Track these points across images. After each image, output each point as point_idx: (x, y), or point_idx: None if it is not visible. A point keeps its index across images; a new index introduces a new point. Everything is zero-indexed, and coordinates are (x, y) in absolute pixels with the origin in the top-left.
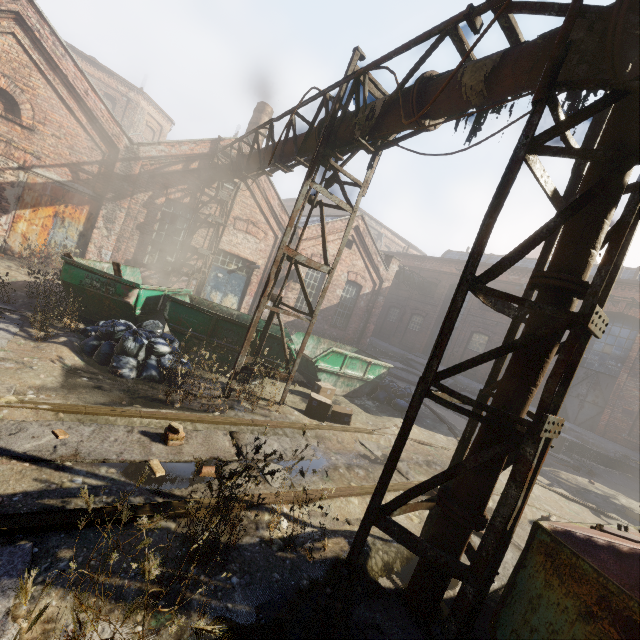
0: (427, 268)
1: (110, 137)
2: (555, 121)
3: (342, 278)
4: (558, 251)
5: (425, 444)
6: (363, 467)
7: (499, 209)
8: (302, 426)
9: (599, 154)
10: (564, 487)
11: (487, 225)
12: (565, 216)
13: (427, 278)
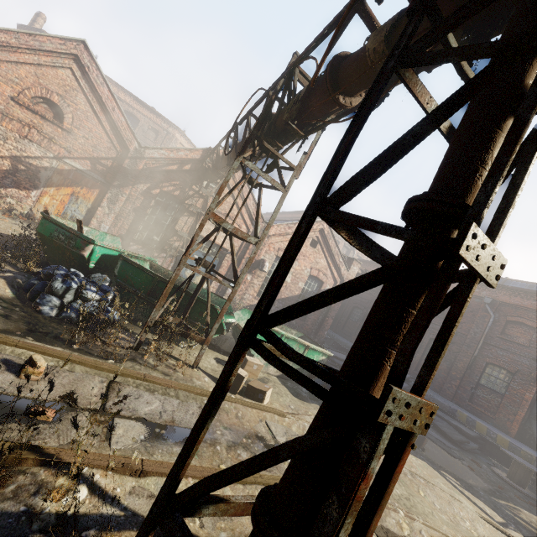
0: None
1: (125, 141)
2: (444, 46)
3: (305, 272)
4: (437, 173)
5: None
6: (251, 450)
7: (360, 122)
8: (202, 392)
9: (483, 47)
10: (523, 531)
11: (345, 141)
12: (435, 117)
13: None
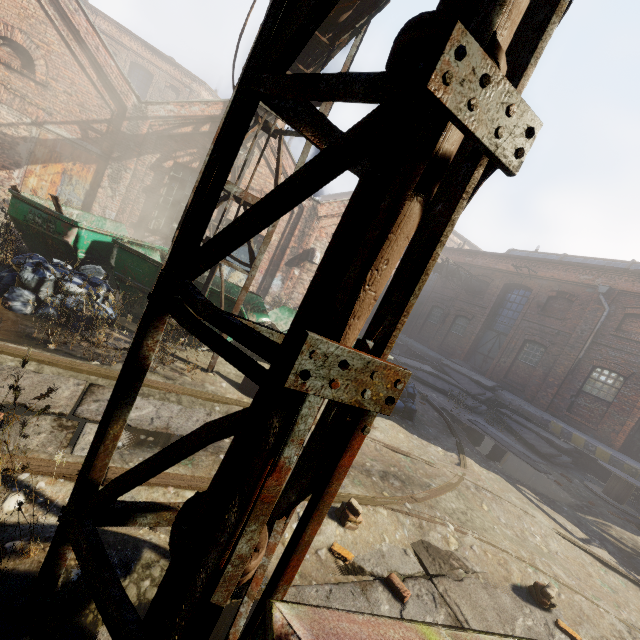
0: (479, 265)
1: (119, 95)
2: None
3: None
4: None
5: (399, 452)
6: None
7: None
8: (213, 398)
9: None
10: (609, 548)
11: None
12: None
13: (478, 276)
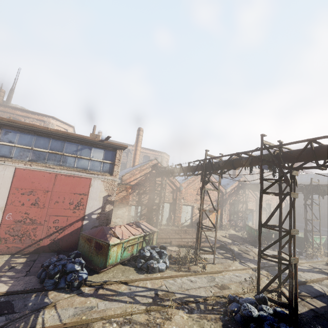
0: None
1: (221, 190)
2: None
3: (275, 204)
4: None
5: None
6: None
7: None
8: None
9: None
10: None
11: None
12: None
13: None
